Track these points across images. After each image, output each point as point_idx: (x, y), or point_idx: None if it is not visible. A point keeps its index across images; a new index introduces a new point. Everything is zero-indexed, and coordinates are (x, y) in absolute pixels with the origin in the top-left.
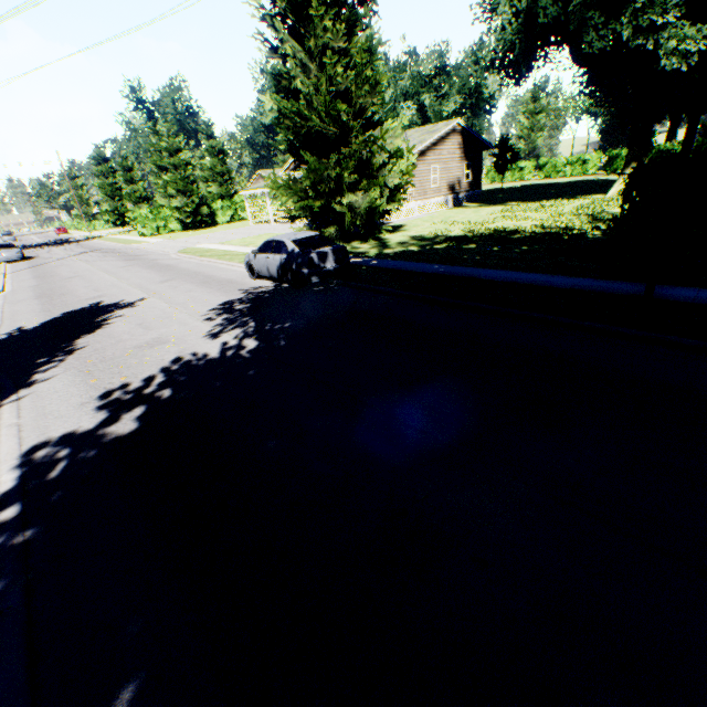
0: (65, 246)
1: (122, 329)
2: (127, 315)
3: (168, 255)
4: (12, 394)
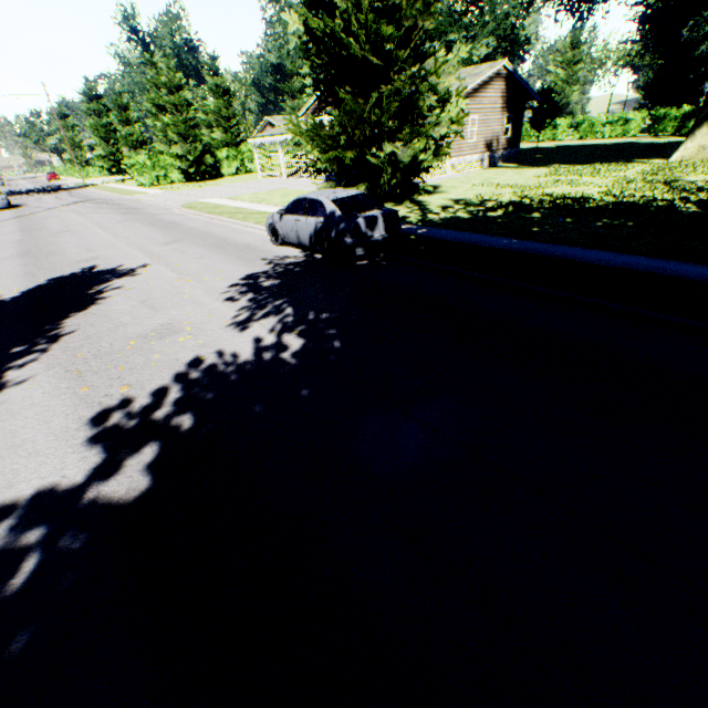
0: (56, 194)
1: (120, 308)
2: (127, 287)
3: (171, 210)
4: None
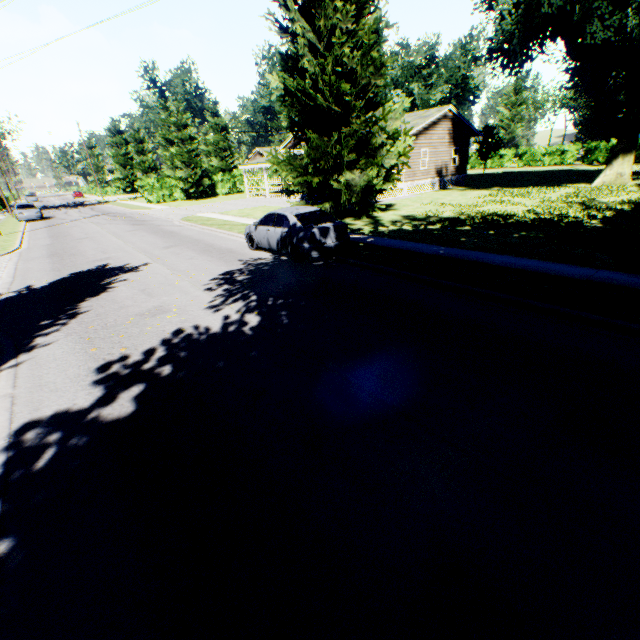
0: (80, 209)
1: (125, 294)
2: (131, 279)
3: (171, 222)
4: (11, 359)
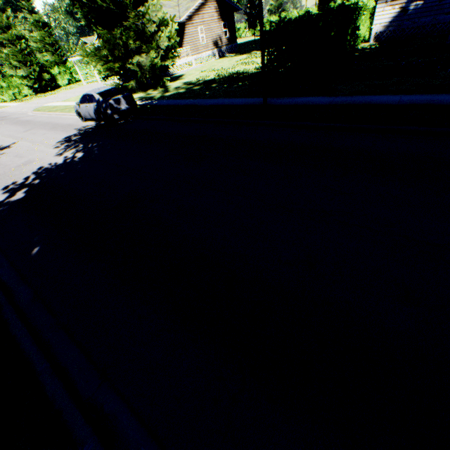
0: None
1: (5, 160)
2: (7, 153)
3: (26, 114)
4: None
